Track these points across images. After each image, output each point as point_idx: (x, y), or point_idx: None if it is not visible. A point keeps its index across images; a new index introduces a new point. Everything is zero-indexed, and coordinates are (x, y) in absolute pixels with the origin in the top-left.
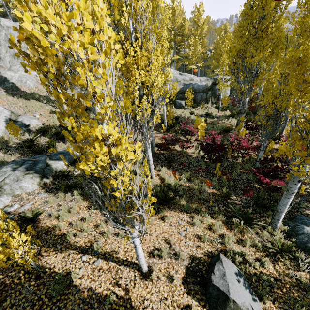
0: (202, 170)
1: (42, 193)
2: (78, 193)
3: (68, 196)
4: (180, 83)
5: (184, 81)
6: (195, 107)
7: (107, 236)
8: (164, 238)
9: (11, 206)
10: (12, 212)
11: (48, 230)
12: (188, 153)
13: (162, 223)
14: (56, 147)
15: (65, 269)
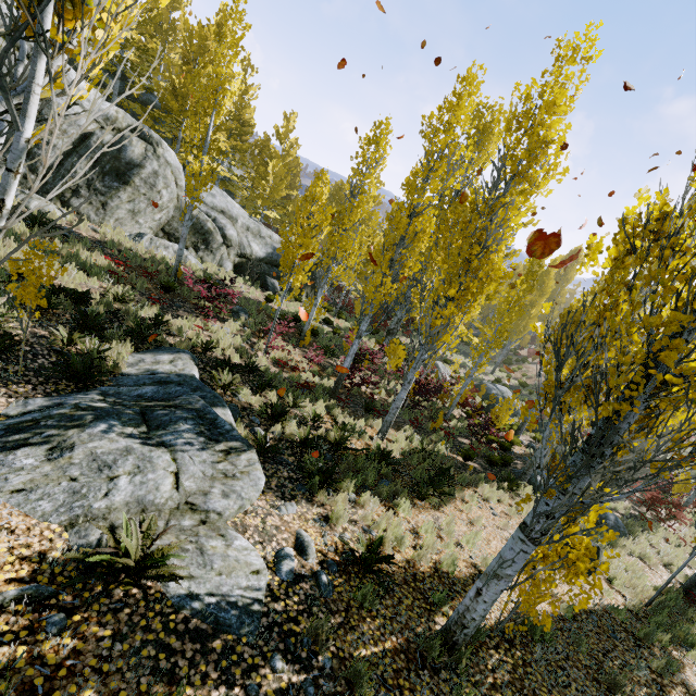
0: (408, 423)
1: (279, 503)
2: (353, 487)
3: (344, 497)
4: (266, 242)
5: (273, 241)
6: (299, 301)
7: (469, 545)
8: (496, 525)
9: (284, 555)
10: (303, 570)
11: (412, 574)
12: (366, 393)
13: (472, 508)
14: (117, 359)
15: (505, 612)
